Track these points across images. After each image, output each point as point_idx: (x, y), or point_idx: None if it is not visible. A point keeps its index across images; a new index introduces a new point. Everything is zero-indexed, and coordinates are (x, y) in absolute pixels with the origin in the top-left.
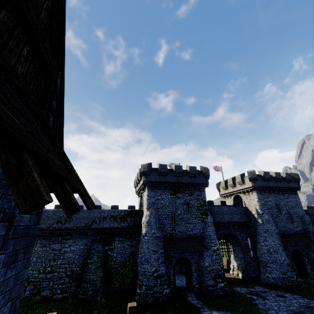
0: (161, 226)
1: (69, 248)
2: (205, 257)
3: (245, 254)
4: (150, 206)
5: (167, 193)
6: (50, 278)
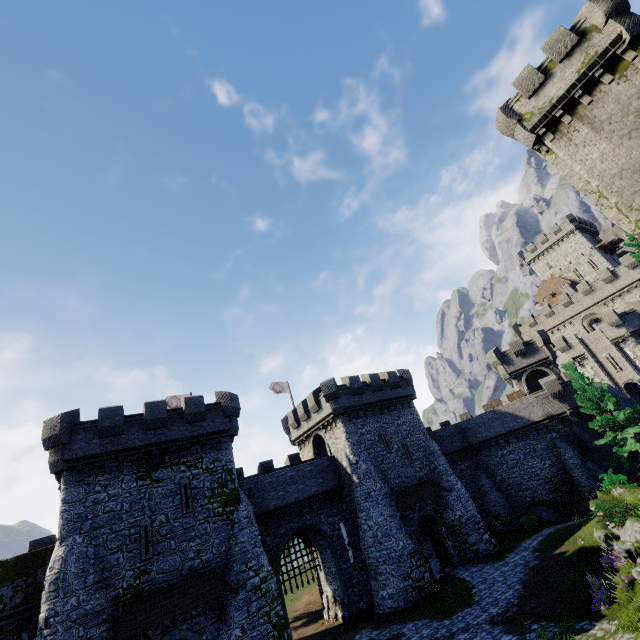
0: (104, 577)
1: None
2: (233, 615)
3: (341, 563)
4: (72, 528)
5: (125, 477)
6: None
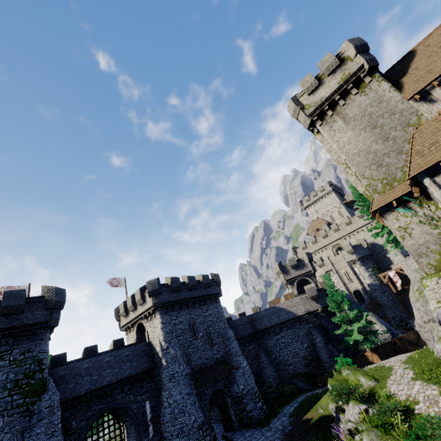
0: None
1: None
2: None
3: (142, 437)
4: None
5: None
6: None
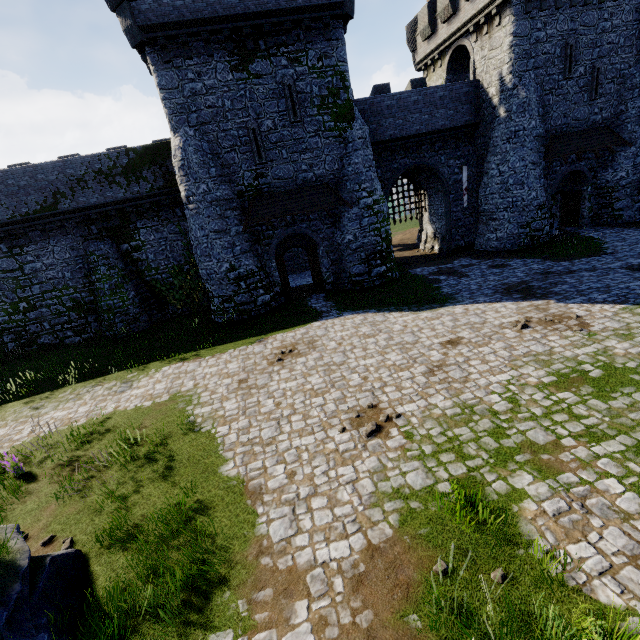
0: (225, 174)
1: (40, 263)
2: (346, 225)
3: (452, 206)
4: (179, 120)
5: (218, 65)
6: (39, 319)
